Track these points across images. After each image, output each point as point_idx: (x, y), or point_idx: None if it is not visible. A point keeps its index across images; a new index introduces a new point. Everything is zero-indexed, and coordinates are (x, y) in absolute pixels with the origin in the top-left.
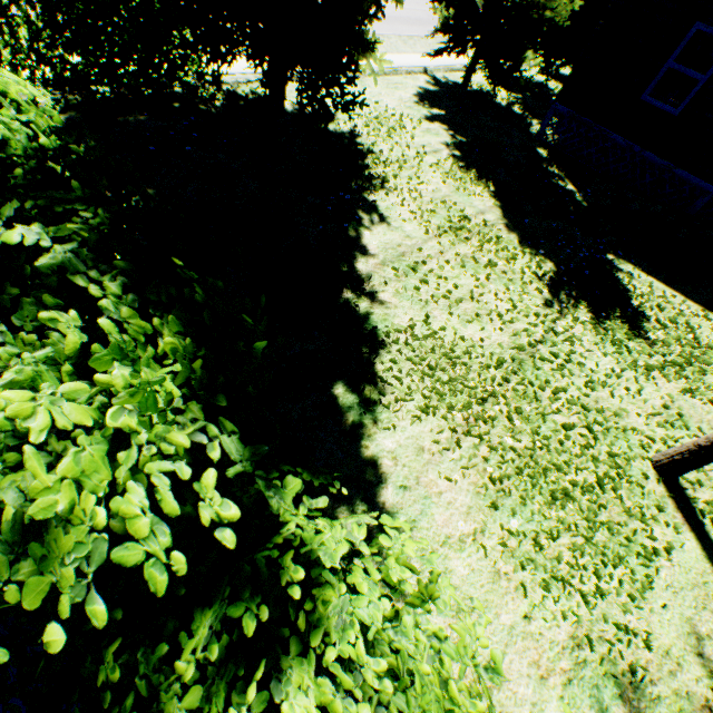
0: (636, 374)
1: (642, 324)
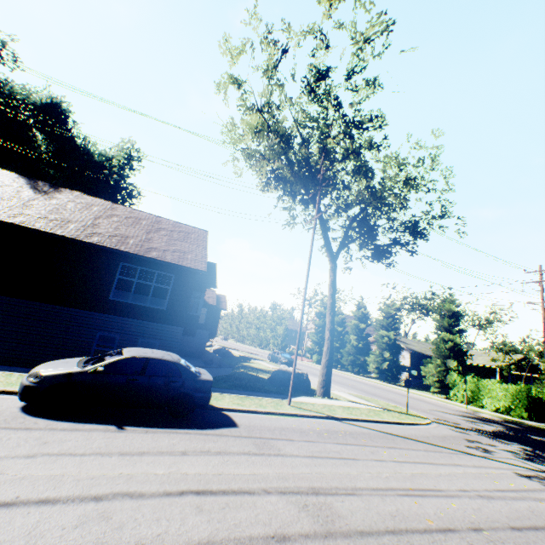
0: None
1: None
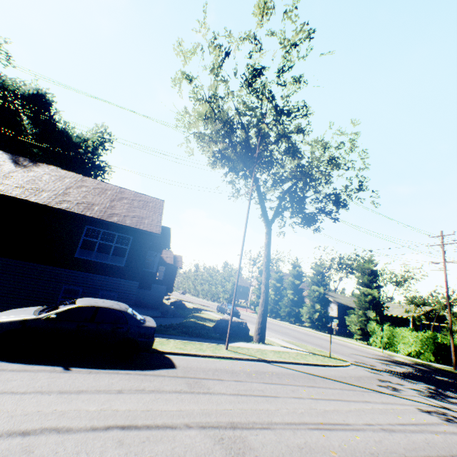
0: None
1: None
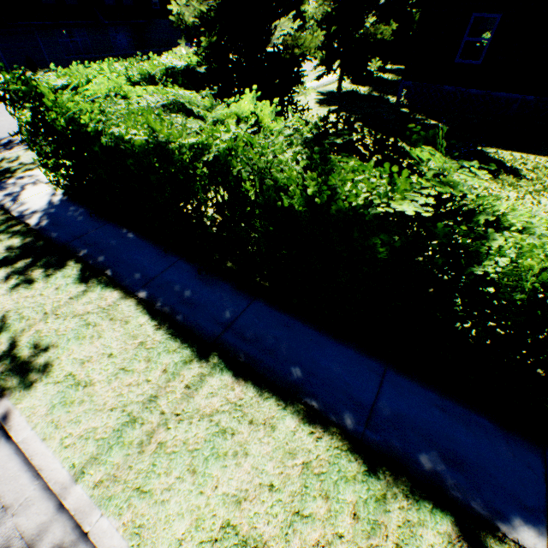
0: (531, 196)
1: (519, 173)
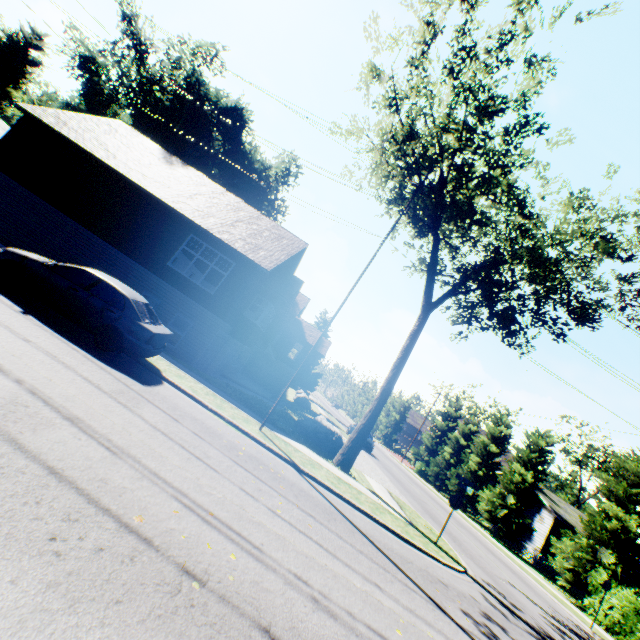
0: None
1: None
